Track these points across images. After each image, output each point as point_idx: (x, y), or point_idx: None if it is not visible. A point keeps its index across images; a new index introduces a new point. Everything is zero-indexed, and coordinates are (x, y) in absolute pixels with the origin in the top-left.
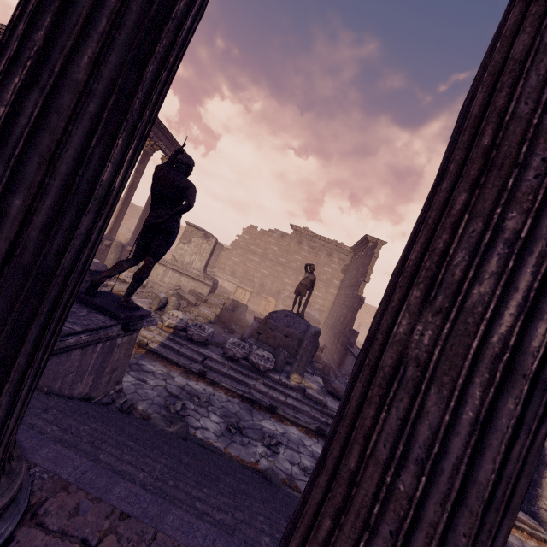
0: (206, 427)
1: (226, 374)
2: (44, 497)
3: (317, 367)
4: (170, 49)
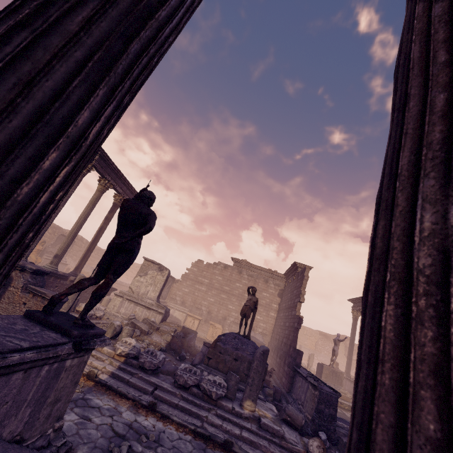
0: None
1: (177, 406)
2: None
3: (268, 392)
4: (152, 41)
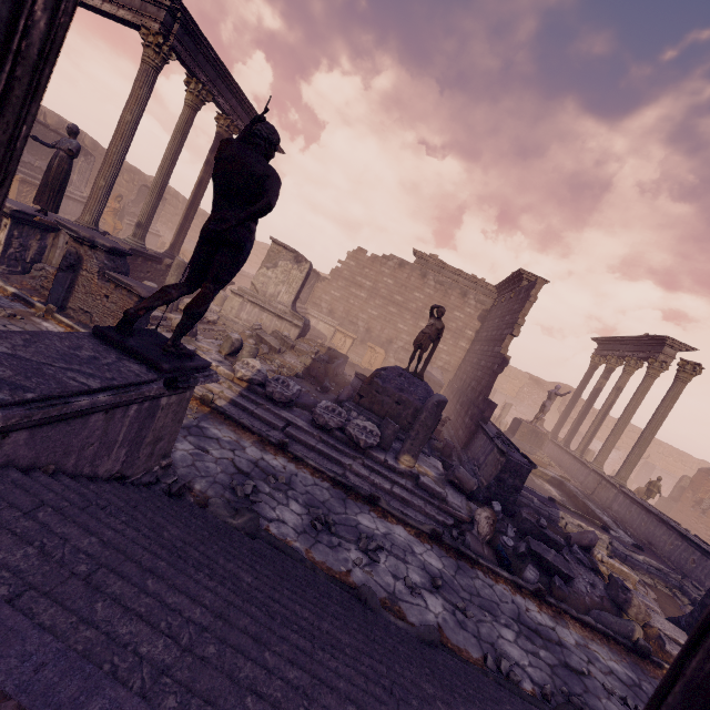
0: (283, 520)
1: (315, 448)
2: None
3: (436, 446)
4: None
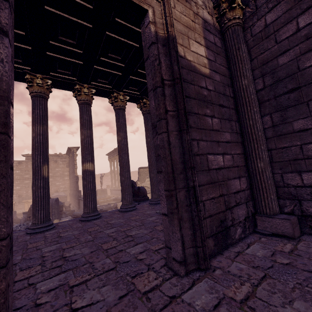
0: None
1: None
2: None
3: (68, 213)
4: None
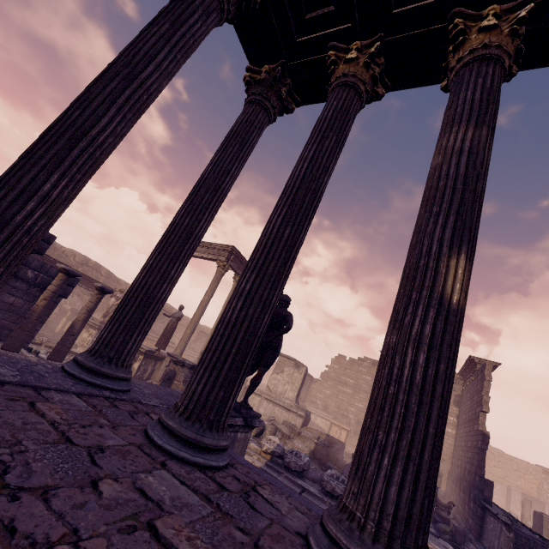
0: None
1: None
2: (234, 463)
3: (443, 528)
4: (294, 257)
